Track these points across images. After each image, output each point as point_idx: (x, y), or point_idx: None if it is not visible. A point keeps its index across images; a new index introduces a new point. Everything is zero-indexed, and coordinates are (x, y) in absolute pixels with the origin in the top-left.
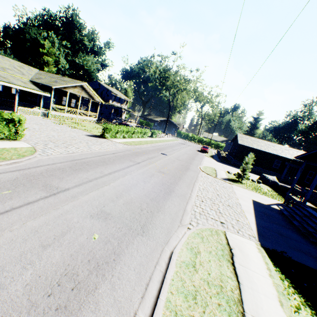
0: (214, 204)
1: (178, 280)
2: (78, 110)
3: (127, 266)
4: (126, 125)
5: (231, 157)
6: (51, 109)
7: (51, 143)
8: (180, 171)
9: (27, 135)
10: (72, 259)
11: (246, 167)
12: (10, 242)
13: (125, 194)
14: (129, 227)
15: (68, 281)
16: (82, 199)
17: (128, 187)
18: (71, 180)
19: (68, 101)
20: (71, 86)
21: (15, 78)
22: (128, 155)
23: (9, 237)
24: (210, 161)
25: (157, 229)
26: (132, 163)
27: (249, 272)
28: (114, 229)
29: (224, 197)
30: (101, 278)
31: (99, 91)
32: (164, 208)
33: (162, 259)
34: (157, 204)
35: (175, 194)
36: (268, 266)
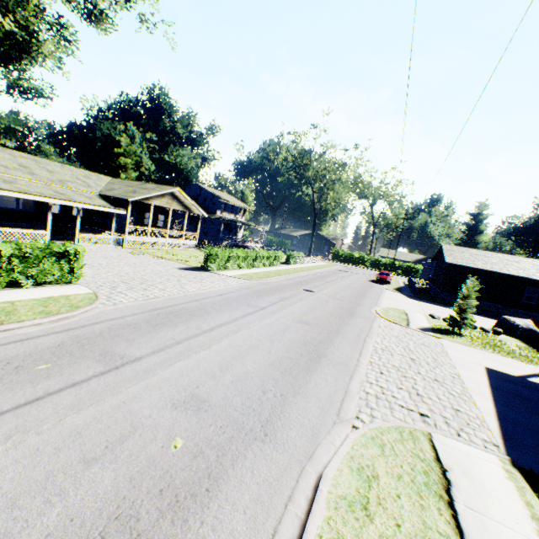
0: (405, 379)
1: (330, 537)
2: (167, 230)
3: (230, 504)
4: (243, 248)
5: (435, 289)
6: (127, 232)
7: (122, 285)
8: (338, 318)
9: (89, 275)
10: (132, 487)
11: (466, 305)
12: (33, 453)
13: (235, 365)
14: (239, 424)
15: (120, 530)
16: (161, 375)
17: (241, 352)
18: (146, 343)
19: (153, 218)
20: (156, 195)
21: (77, 193)
22: (245, 296)
23: (33, 445)
24: (395, 297)
25: (291, 429)
26: (251, 309)
27: (489, 525)
28: (211, 428)
29: (425, 364)
30: (181, 526)
31: (201, 199)
32: (307, 388)
33: (300, 491)
34: (293, 380)
35: (327, 361)
36: (534, 511)
